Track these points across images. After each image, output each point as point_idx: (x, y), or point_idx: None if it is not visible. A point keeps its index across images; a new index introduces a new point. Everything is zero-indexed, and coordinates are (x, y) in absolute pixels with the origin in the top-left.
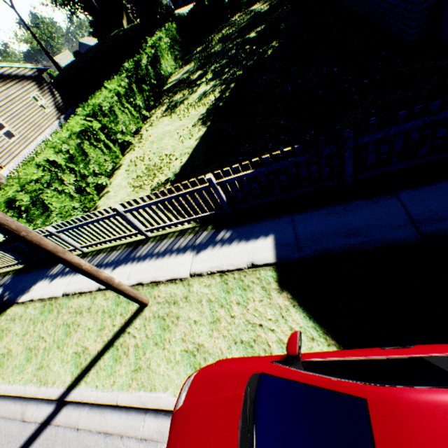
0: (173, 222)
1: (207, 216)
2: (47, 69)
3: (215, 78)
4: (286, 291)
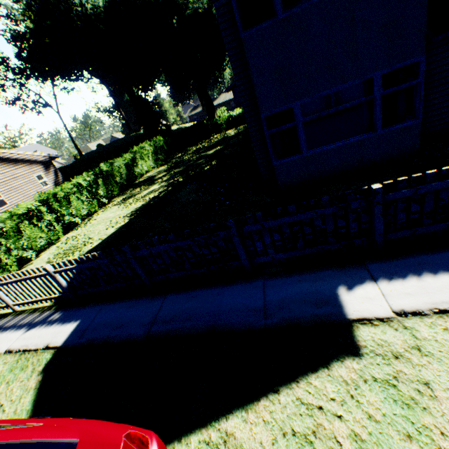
0: (33, 299)
1: (58, 297)
2: (58, 157)
3: (168, 180)
4: (43, 374)
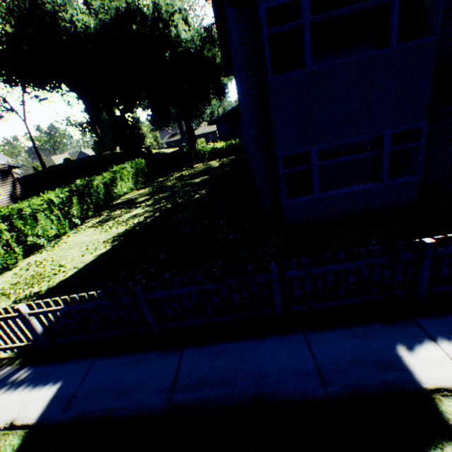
0: None
1: (24, 346)
2: (20, 167)
3: (152, 204)
4: None
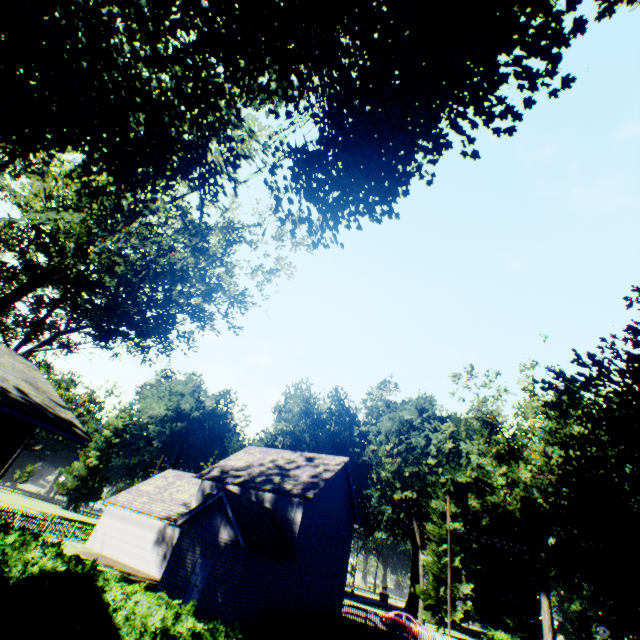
0: None
1: None
2: None
3: None
4: None
